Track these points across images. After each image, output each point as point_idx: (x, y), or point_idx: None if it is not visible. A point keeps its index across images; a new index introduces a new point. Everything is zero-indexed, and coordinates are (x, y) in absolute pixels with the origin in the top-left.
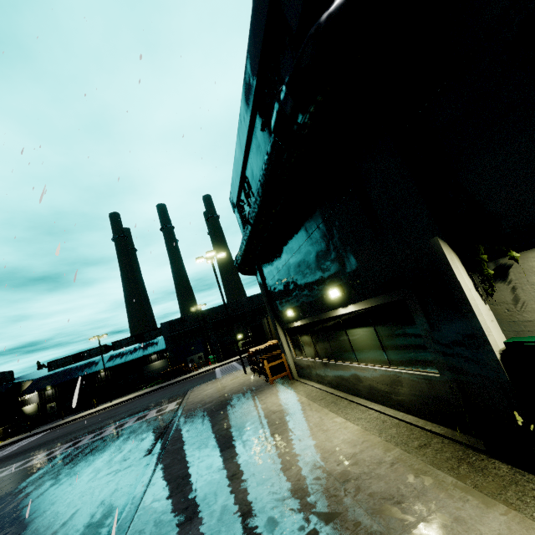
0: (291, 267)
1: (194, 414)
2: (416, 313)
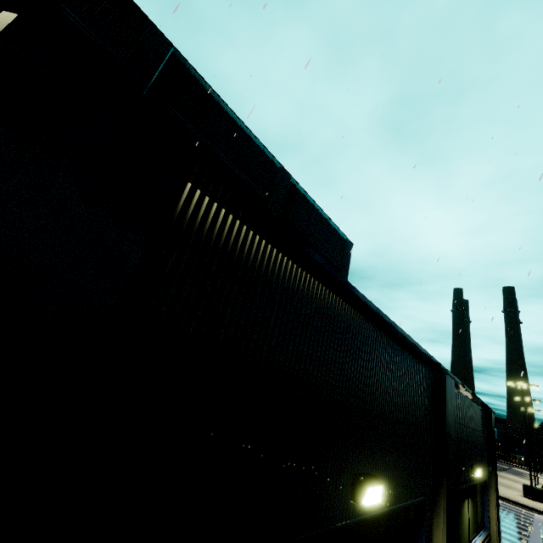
0: None
1: (516, 470)
2: None
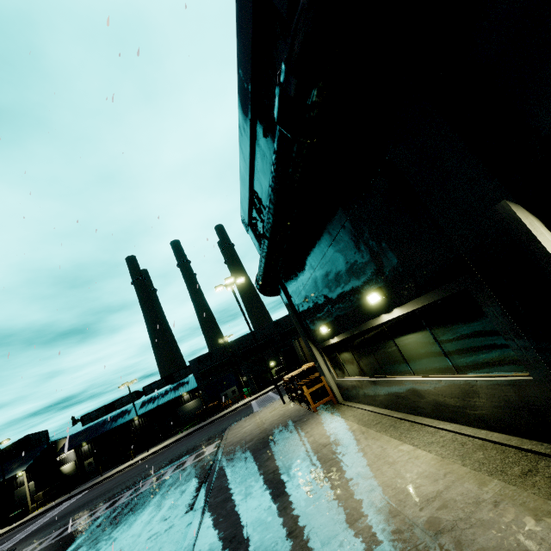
0: (318, 279)
1: (234, 456)
2: (486, 304)
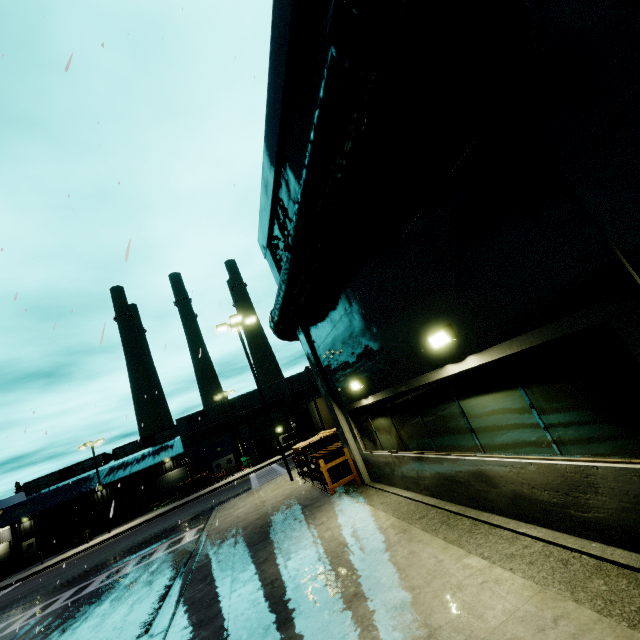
0: (354, 316)
1: (219, 551)
2: None
